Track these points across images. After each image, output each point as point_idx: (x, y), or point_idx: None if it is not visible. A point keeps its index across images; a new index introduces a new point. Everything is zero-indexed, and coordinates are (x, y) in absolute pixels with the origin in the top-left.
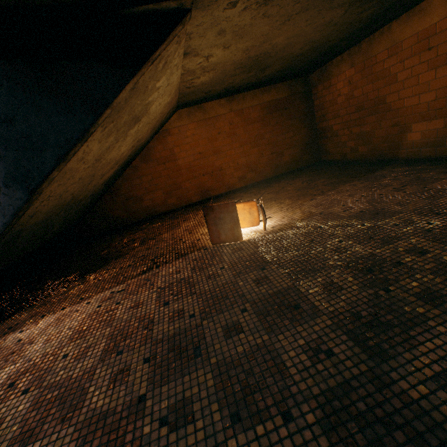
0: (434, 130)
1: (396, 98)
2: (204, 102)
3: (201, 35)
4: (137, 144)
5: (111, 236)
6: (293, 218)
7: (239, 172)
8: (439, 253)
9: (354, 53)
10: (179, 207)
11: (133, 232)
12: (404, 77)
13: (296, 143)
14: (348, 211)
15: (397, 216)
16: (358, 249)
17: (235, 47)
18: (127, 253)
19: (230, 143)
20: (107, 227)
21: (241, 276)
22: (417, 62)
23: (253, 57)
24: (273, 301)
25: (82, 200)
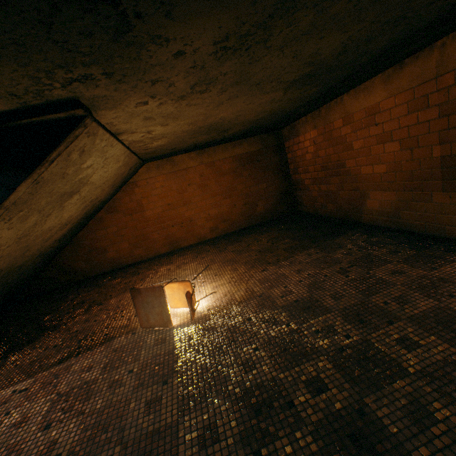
0: (389, 202)
1: (354, 165)
2: (172, 155)
3: (125, 122)
4: (93, 203)
5: (69, 291)
6: (233, 299)
7: (211, 223)
8: (335, 395)
9: (316, 116)
10: (147, 258)
11: (90, 289)
12: (358, 146)
13: (270, 194)
14: (285, 298)
15: (324, 316)
16: (265, 368)
17: (174, 123)
18: (66, 323)
19: (200, 194)
20: (67, 279)
21: (139, 391)
22: (367, 134)
23: (205, 126)
24: (145, 447)
25: (24, 263)
